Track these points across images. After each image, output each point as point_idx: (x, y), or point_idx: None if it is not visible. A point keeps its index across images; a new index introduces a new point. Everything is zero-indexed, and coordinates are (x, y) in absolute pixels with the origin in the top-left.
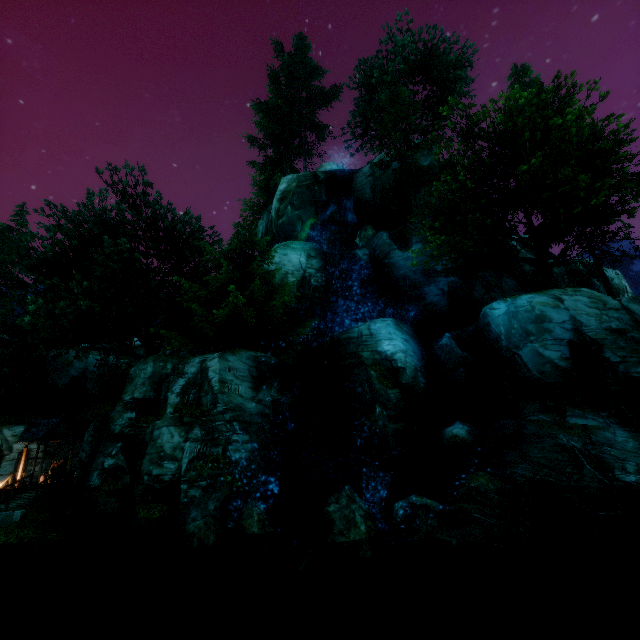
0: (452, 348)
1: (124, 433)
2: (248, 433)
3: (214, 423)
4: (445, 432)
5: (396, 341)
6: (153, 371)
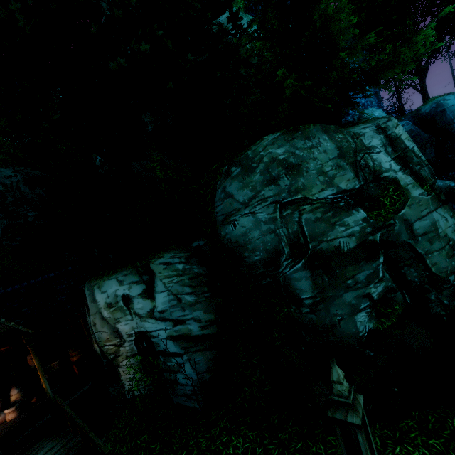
0: (418, 131)
1: (376, 242)
2: None
3: None
4: (439, 185)
5: None
6: (338, 146)
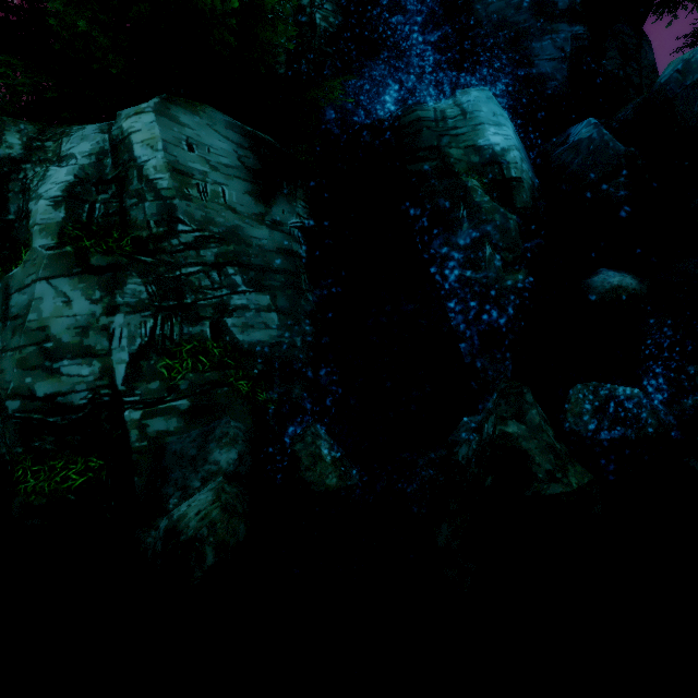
0: (604, 143)
1: None
2: (265, 291)
3: (177, 270)
4: (593, 284)
5: (509, 128)
6: None
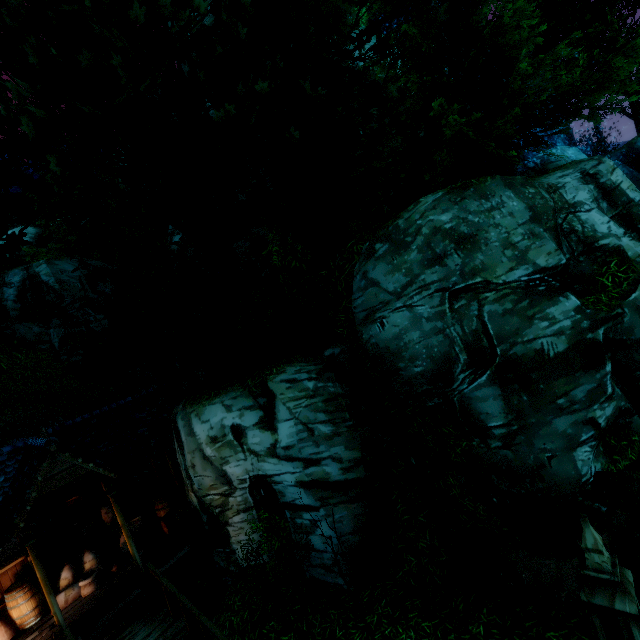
0: (633, 174)
1: (599, 342)
2: None
3: None
4: None
5: None
6: (530, 206)
